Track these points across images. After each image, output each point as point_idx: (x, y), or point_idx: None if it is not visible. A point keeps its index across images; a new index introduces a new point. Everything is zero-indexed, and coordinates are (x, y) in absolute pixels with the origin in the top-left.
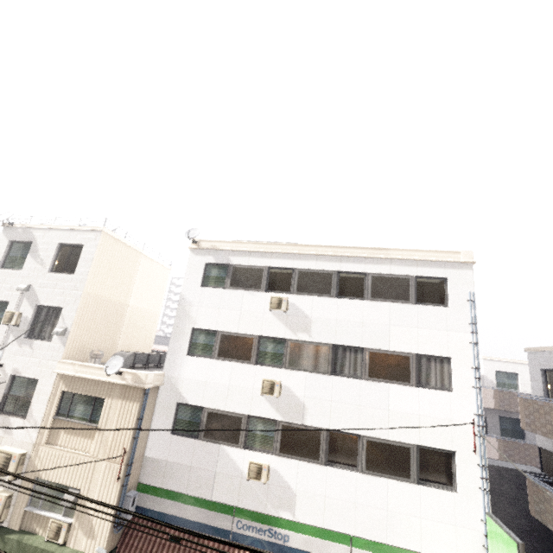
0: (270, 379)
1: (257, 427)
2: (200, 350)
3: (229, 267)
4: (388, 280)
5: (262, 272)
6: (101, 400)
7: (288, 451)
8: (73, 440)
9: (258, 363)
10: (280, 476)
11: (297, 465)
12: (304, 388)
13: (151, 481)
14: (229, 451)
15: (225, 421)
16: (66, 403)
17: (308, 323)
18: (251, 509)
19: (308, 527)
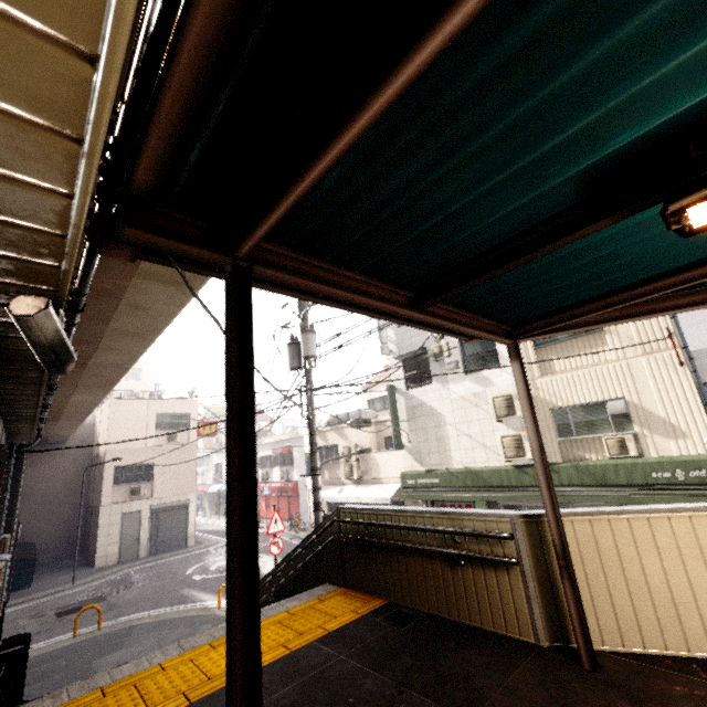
0: None
1: None
2: None
3: None
4: None
5: None
6: None
7: None
8: (575, 359)
9: None
10: None
11: None
12: None
13: None
14: None
15: None
16: None
17: None
18: None
19: None
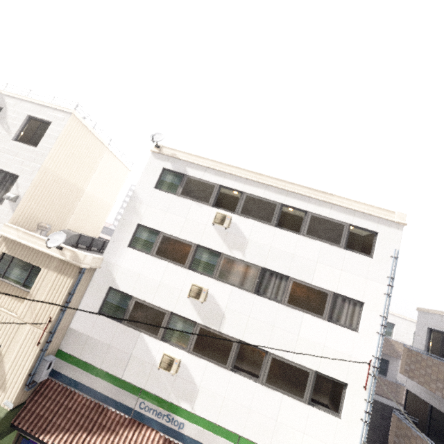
0: (199, 285)
1: (177, 324)
2: (141, 245)
3: (184, 177)
4: (325, 222)
5: (213, 188)
6: (38, 269)
7: (200, 351)
8: (4, 299)
9: (191, 268)
10: (188, 371)
11: (206, 365)
12: (228, 300)
13: (70, 351)
14: (147, 340)
15: (150, 313)
16: (4, 264)
17: (245, 244)
18: (155, 394)
19: (203, 420)
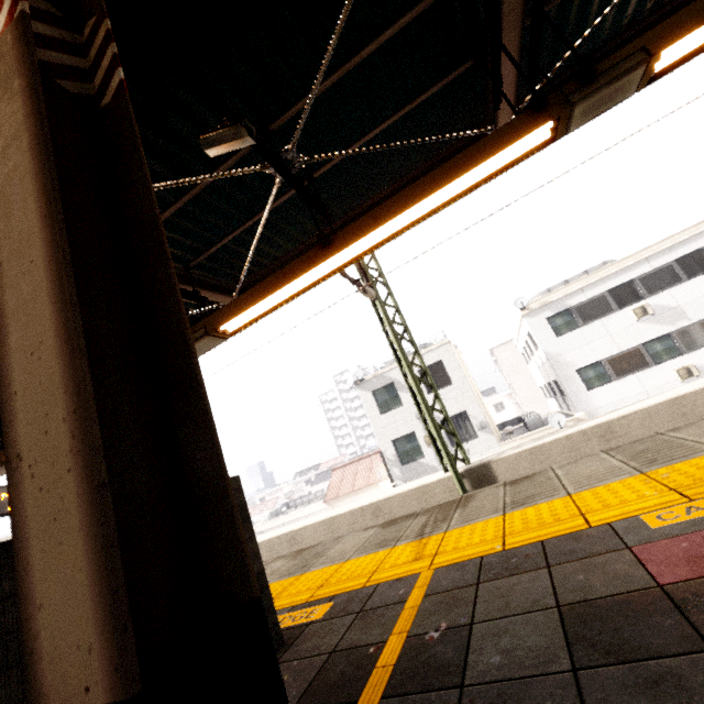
0: (682, 367)
1: None
2: (596, 381)
3: (570, 310)
4: None
5: (604, 298)
6: None
7: None
8: None
9: (656, 363)
10: None
11: None
12: None
13: None
14: None
15: None
16: None
17: (679, 311)
18: None
19: None
